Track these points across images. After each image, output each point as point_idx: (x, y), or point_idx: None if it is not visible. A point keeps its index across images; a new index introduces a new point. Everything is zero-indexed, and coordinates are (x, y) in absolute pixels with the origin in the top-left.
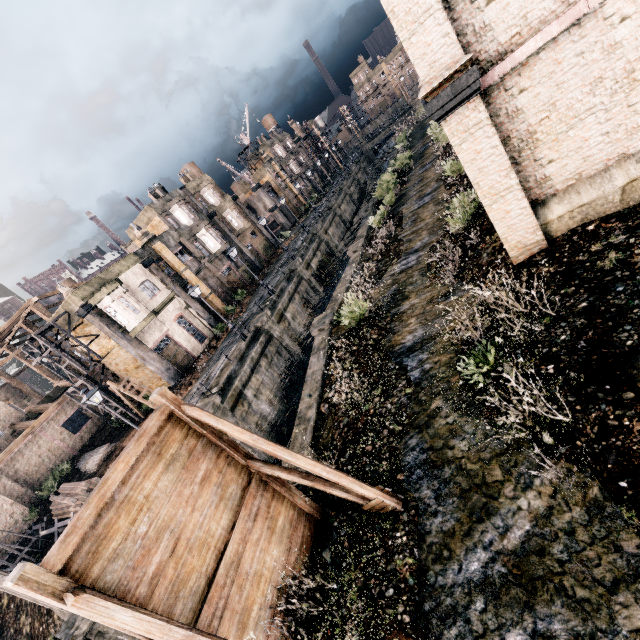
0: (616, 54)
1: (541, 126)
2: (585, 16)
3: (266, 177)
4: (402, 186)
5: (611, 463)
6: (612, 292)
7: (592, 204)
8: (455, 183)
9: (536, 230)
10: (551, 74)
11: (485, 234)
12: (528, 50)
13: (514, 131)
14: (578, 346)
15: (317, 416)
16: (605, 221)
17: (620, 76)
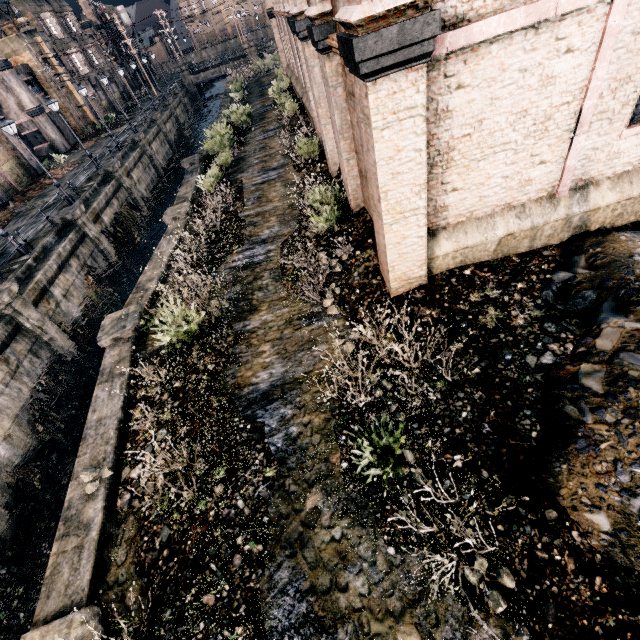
0: (547, 90)
1: (461, 143)
2: (545, 22)
3: (24, 56)
4: (240, 147)
5: (552, 621)
6: (502, 360)
7: (474, 248)
8: (307, 166)
9: (423, 264)
10: (492, 80)
11: (355, 247)
12: (488, 30)
13: (435, 137)
14: (484, 431)
15: (105, 514)
16: (479, 268)
17: (539, 118)
